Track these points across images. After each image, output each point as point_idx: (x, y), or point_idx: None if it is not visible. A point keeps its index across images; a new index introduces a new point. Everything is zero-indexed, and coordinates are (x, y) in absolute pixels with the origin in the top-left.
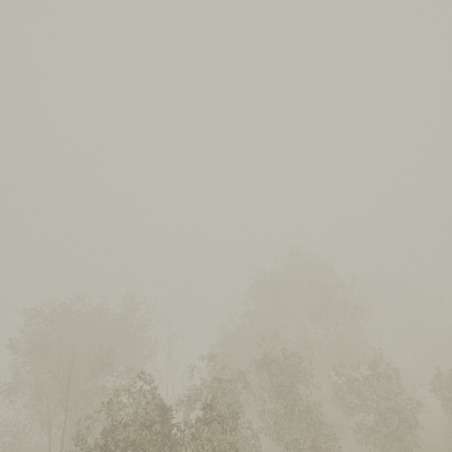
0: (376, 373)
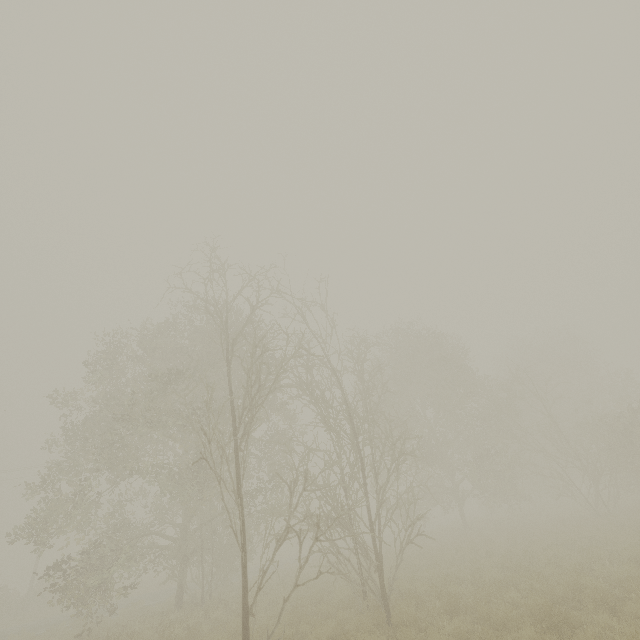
0: None
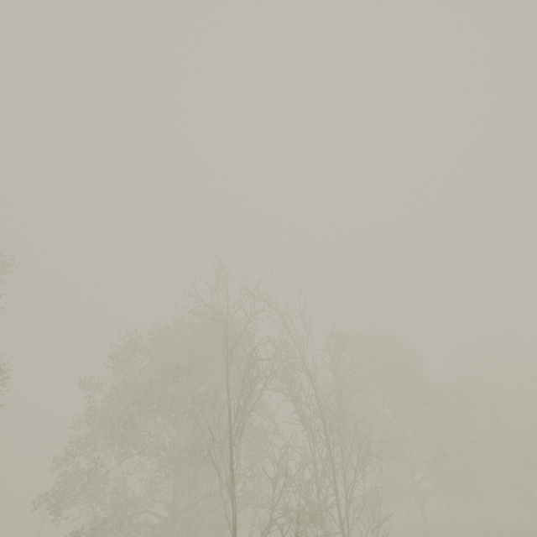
0: None
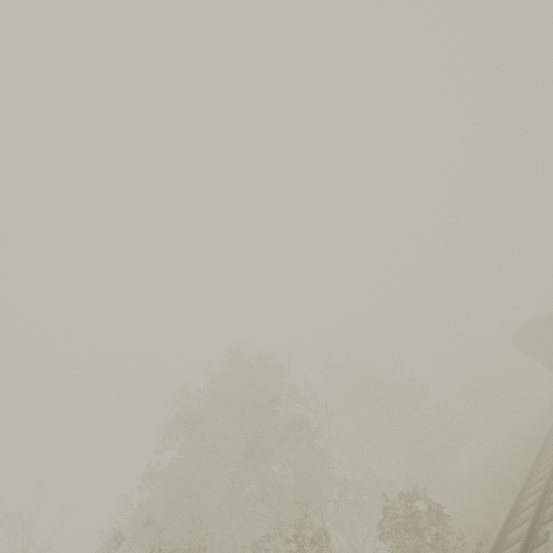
0: (304, 542)
